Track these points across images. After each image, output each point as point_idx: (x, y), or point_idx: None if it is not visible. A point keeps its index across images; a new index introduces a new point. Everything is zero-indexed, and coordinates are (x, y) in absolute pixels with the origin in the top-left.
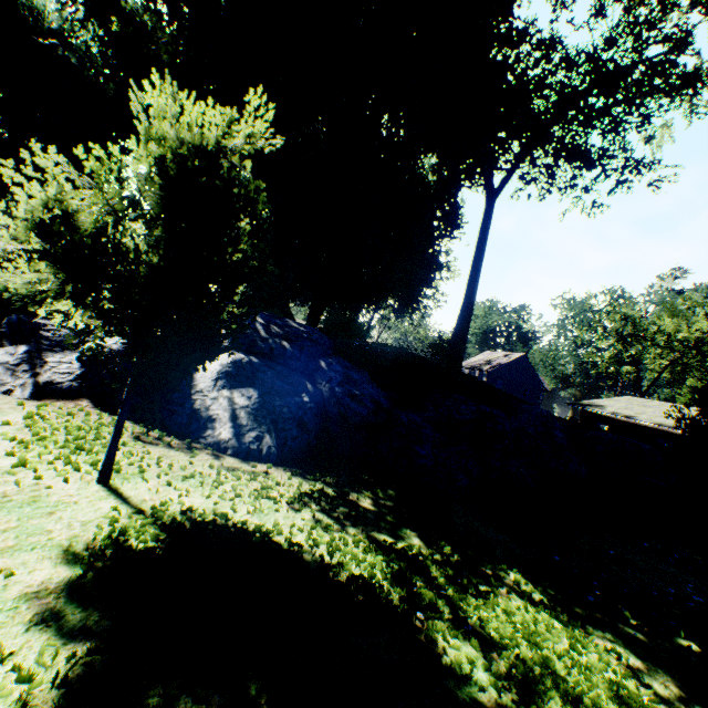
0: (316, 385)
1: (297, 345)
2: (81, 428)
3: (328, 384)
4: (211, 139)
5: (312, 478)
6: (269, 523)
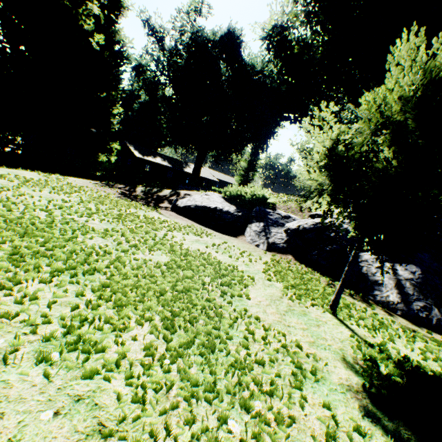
0: None
1: None
2: (297, 272)
3: None
4: None
5: None
6: None
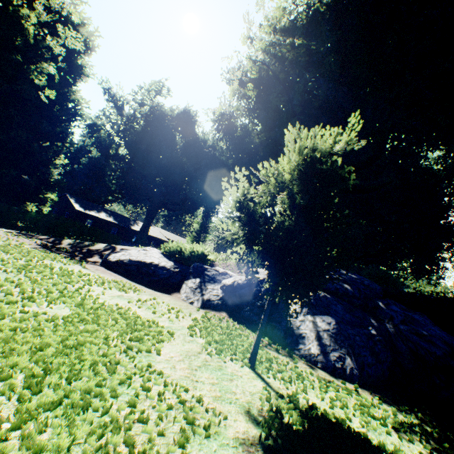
0: (379, 321)
1: (354, 287)
2: (227, 328)
3: (390, 321)
4: (323, 147)
5: (401, 409)
6: (387, 444)
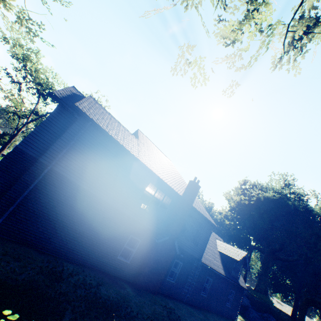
0: None
1: None
2: None
3: None
4: None
5: None
6: None
